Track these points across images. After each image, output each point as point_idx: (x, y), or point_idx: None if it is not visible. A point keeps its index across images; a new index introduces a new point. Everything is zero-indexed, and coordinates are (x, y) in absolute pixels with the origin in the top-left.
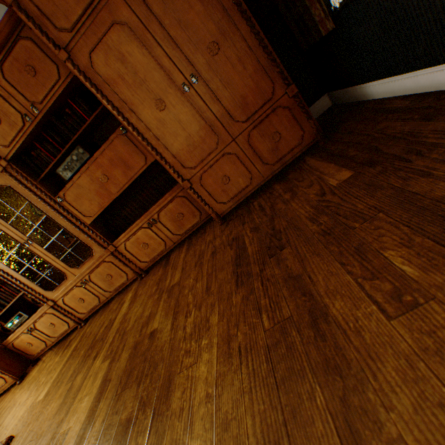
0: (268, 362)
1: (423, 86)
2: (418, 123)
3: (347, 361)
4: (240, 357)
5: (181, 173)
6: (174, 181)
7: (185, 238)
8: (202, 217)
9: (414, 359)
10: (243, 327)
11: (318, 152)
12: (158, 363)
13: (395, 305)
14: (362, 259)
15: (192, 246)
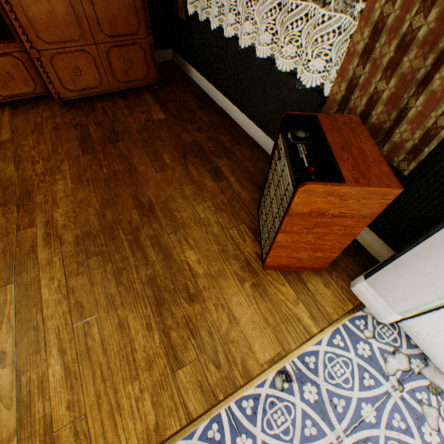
0: (106, 184)
1: (209, 92)
2: (198, 109)
3: (140, 182)
4: (89, 182)
5: (32, 40)
6: (8, 35)
7: (5, 102)
8: (37, 91)
9: (159, 182)
10: (91, 172)
11: (153, 93)
12: (11, 187)
13: (160, 170)
14: (156, 155)
15: (22, 114)
